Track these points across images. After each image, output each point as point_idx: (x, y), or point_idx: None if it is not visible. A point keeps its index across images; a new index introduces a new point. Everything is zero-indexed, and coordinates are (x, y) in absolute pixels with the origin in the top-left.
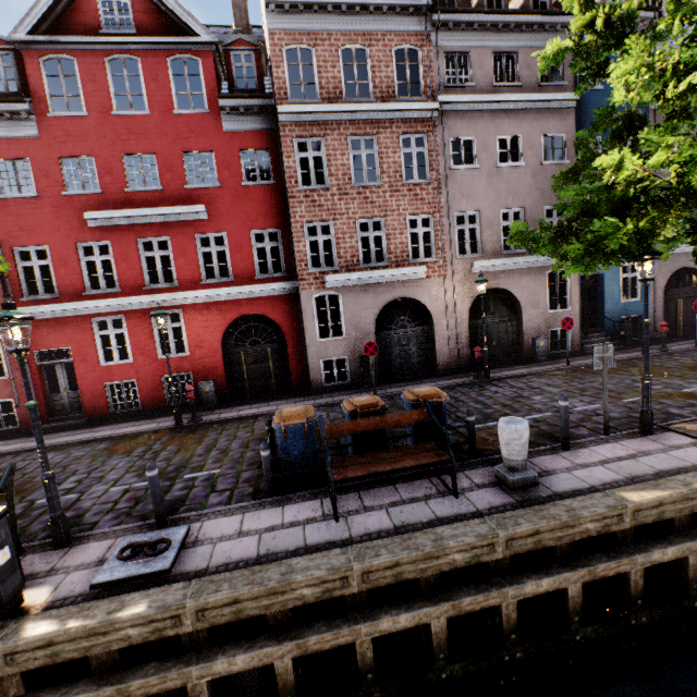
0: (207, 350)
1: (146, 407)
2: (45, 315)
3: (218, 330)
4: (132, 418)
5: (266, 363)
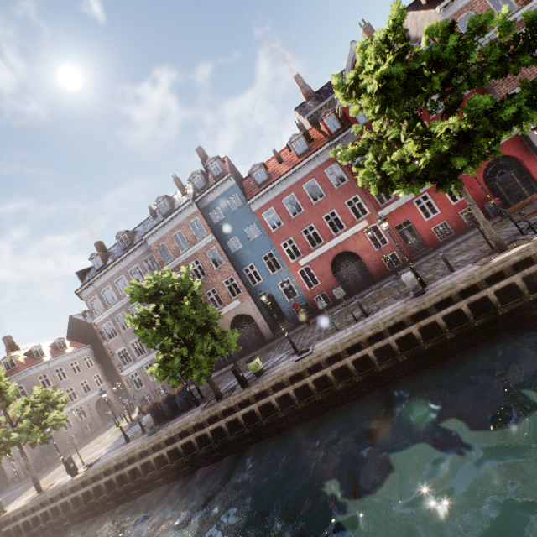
0: (477, 189)
1: (457, 232)
2: (392, 209)
3: (478, 176)
4: (454, 239)
5: (513, 182)
